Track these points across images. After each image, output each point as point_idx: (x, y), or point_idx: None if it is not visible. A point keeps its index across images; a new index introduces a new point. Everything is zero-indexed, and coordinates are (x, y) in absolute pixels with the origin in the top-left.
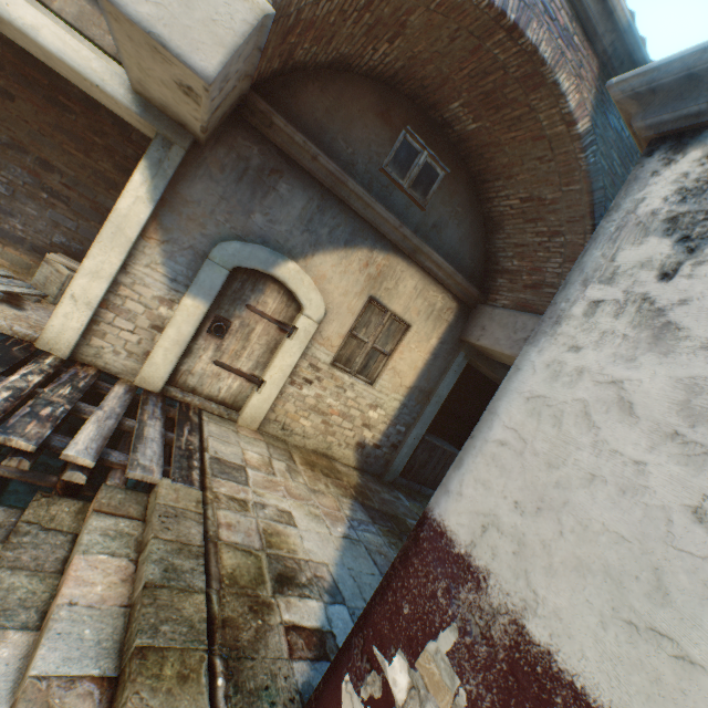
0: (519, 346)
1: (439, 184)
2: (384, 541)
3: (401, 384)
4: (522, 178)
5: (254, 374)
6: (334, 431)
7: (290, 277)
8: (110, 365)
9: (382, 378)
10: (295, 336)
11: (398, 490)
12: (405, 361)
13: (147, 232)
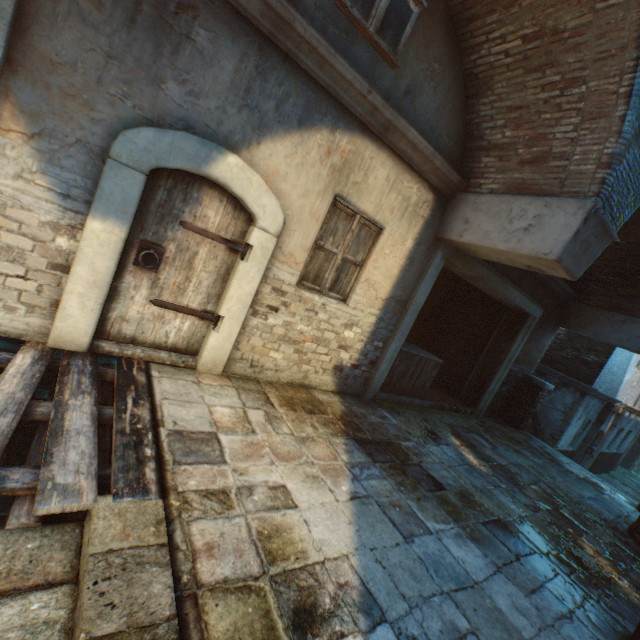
0: (517, 239)
1: (412, 27)
2: (391, 484)
3: (376, 297)
4: (532, 1)
5: (207, 309)
6: (309, 359)
7: (232, 176)
8: (5, 327)
9: (355, 294)
10: (251, 257)
11: (381, 407)
12: (379, 270)
13: (0, 121)
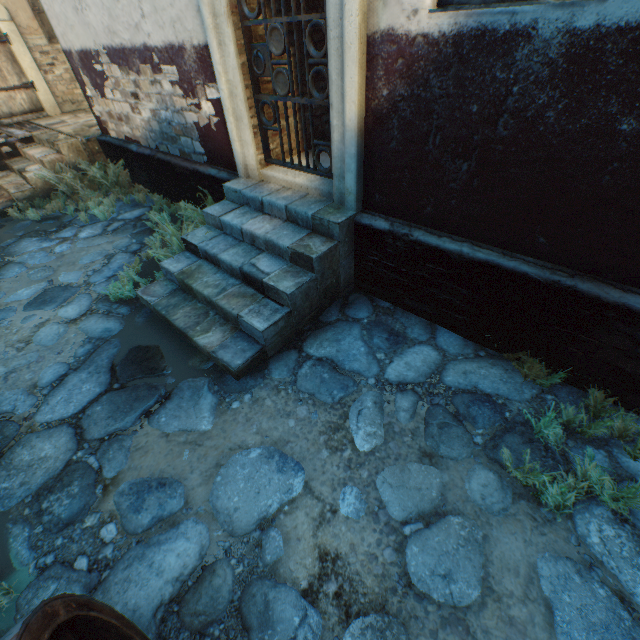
0: None
1: None
2: None
3: None
4: None
5: (25, 83)
6: None
7: None
8: None
9: None
10: (13, 41)
11: None
12: None
13: None
